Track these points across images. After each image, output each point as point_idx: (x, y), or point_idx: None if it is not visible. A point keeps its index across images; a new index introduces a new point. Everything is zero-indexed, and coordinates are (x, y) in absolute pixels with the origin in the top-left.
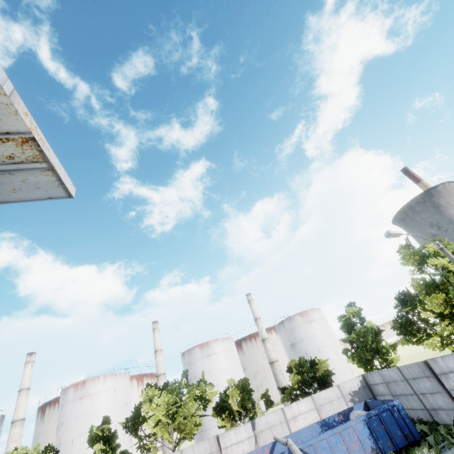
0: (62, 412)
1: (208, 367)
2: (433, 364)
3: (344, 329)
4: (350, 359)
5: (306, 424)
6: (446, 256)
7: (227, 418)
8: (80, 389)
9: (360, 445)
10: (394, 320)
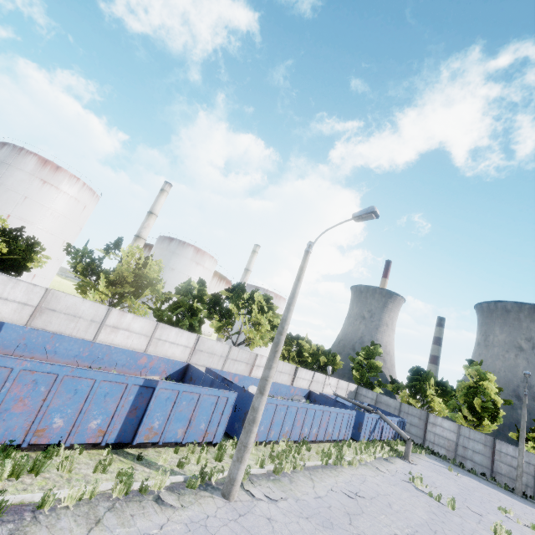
0: (2, 171)
1: (191, 272)
2: (432, 417)
3: (364, 355)
4: (355, 372)
5: (329, 392)
6: (524, 399)
7: (294, 357)
8: (48, 171)
9: (392, 430)
10: (408, 378)
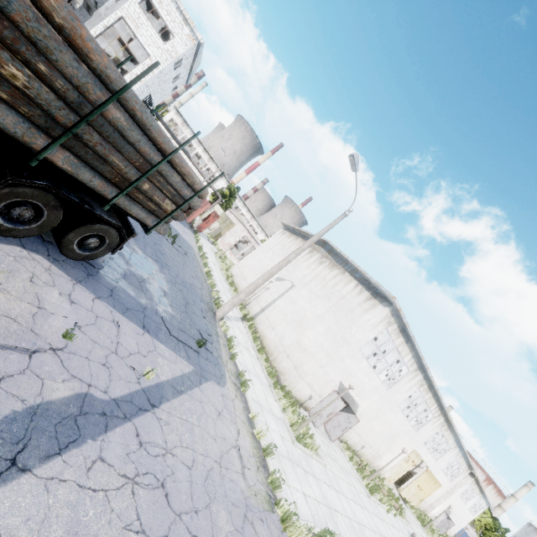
0: None
1: None
2: None
3: None
4: None
5: None
6: None
7: None
8: None
9: None
10: None
